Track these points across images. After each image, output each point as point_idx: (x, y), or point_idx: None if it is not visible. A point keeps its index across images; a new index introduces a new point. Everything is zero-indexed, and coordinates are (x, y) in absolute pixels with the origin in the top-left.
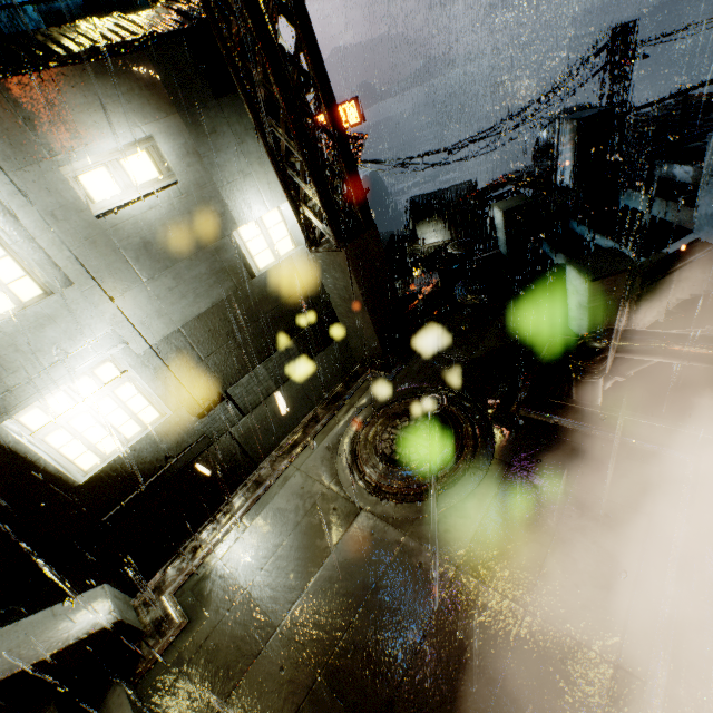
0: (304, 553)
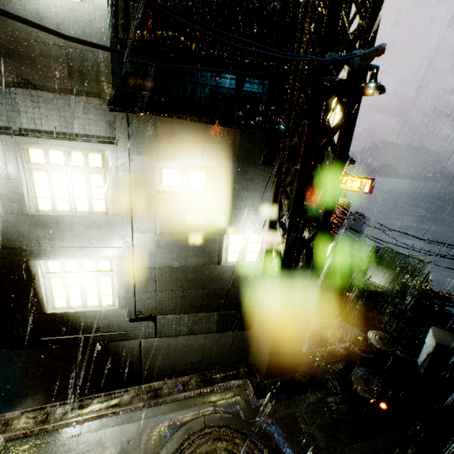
0: None
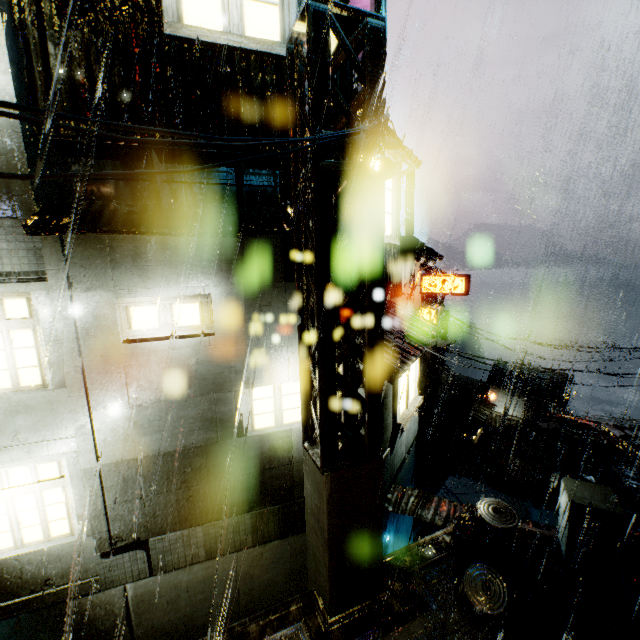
0: None
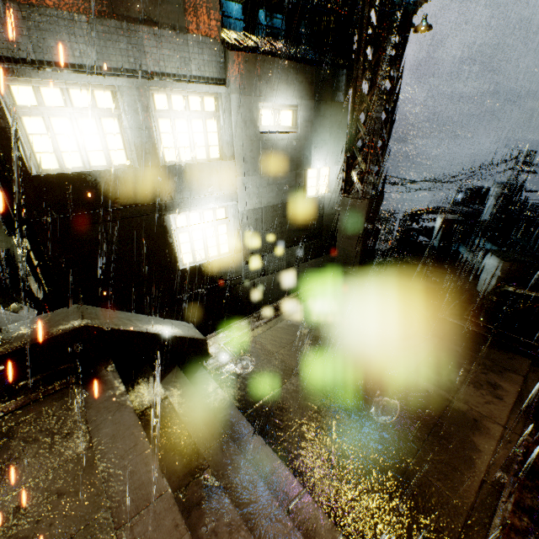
0: (312, 346)
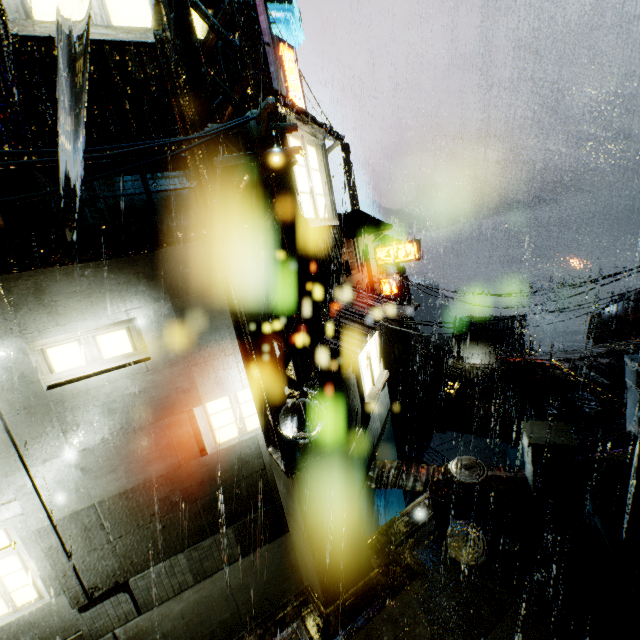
0: None
